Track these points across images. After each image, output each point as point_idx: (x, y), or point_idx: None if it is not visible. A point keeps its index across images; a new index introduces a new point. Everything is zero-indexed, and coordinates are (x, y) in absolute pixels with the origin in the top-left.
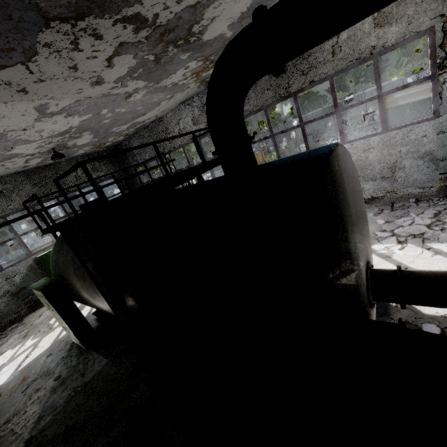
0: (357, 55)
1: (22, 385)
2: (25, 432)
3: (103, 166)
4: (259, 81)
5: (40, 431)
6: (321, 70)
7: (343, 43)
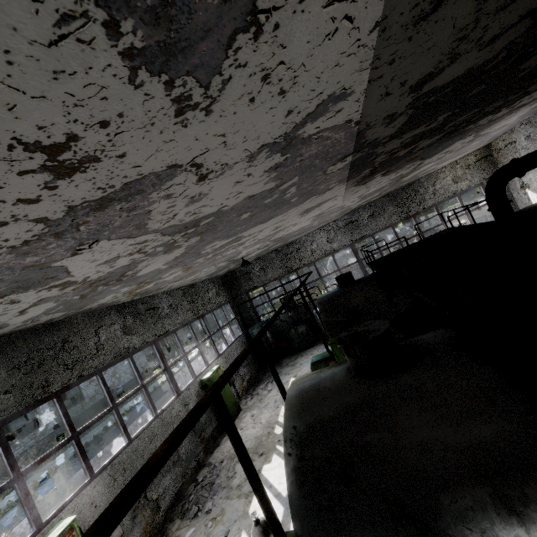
0: (448, 194)
1: None
2: None
3: (221, 291)
4: (386, 210)
5: None
6: (428, 202)
7: (439, 189)
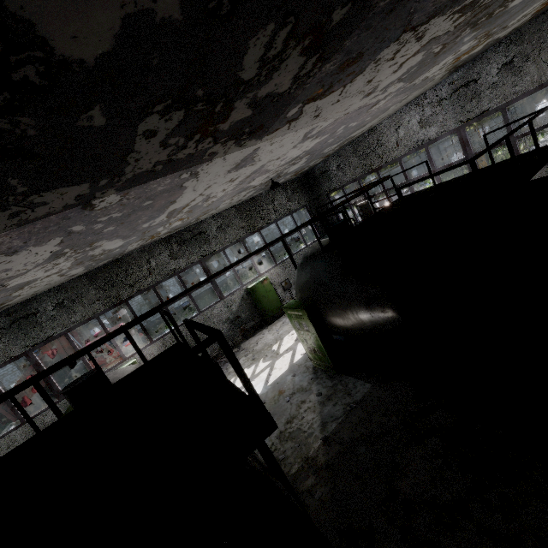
0: None
1: (282, 396)
2: (315, 432)
3: (295, 195)
4: (547, 45)
5: (332, 433)
6: None
7: None
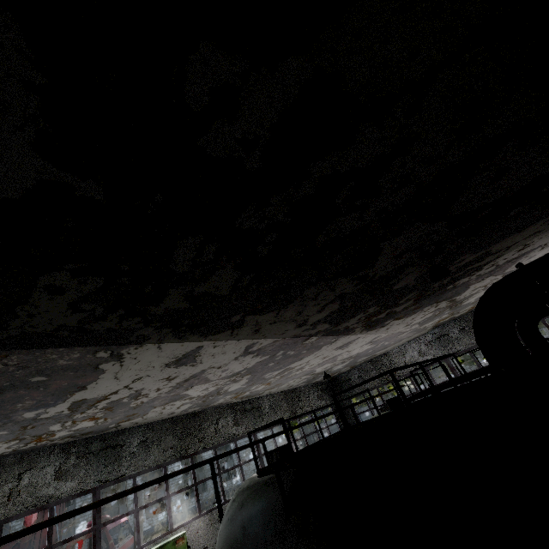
0: None
1: None
2: None
3: (323, 395)
4: None
5: None
6: None
7: None
